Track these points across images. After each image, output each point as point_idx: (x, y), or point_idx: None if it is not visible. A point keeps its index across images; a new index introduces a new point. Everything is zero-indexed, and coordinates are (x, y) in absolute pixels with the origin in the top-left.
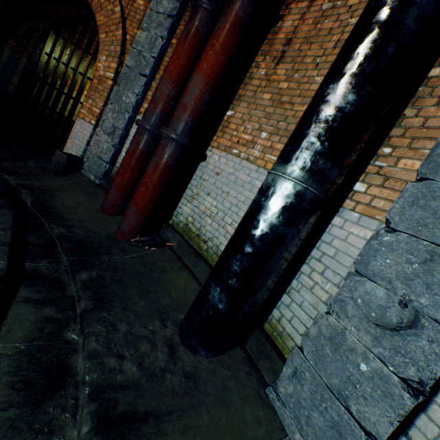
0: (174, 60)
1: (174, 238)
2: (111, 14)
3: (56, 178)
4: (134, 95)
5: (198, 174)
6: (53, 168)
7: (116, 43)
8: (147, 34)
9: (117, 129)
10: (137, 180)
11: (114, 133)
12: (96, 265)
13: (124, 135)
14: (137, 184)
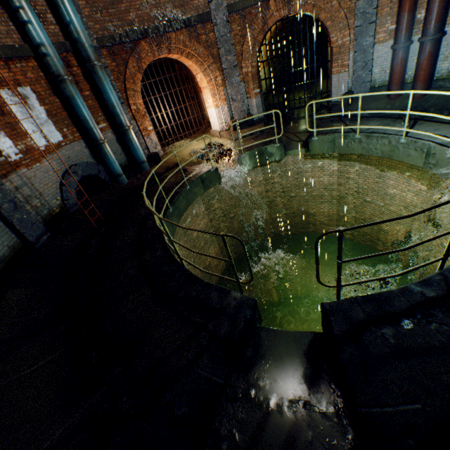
0: (405, 3)
1: (444, 83)
2: (331, 9)
3: (350, 107)
4: (370, 38)
5: (443, 45)
6: (344, 104)
7: (342, 21)
8: (362, 0)
9: (367, 62)
10: (403, 74)
11: (366, 65)
12: (428, 108)
13: (372, 62)
14: (404, 76)
